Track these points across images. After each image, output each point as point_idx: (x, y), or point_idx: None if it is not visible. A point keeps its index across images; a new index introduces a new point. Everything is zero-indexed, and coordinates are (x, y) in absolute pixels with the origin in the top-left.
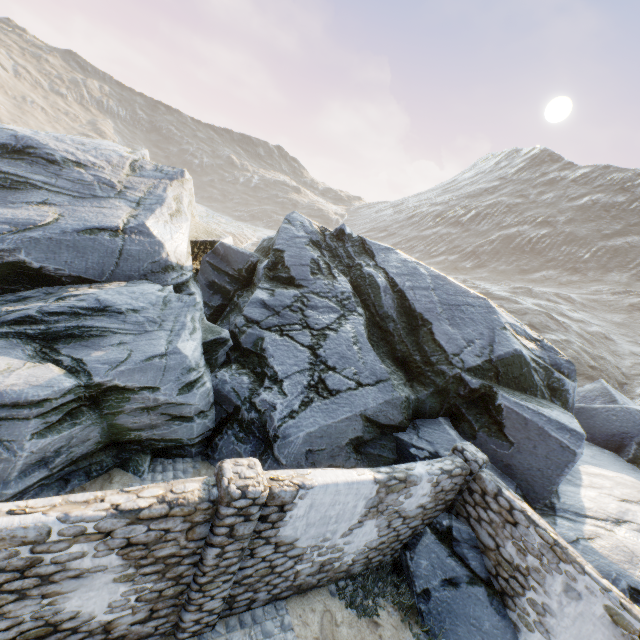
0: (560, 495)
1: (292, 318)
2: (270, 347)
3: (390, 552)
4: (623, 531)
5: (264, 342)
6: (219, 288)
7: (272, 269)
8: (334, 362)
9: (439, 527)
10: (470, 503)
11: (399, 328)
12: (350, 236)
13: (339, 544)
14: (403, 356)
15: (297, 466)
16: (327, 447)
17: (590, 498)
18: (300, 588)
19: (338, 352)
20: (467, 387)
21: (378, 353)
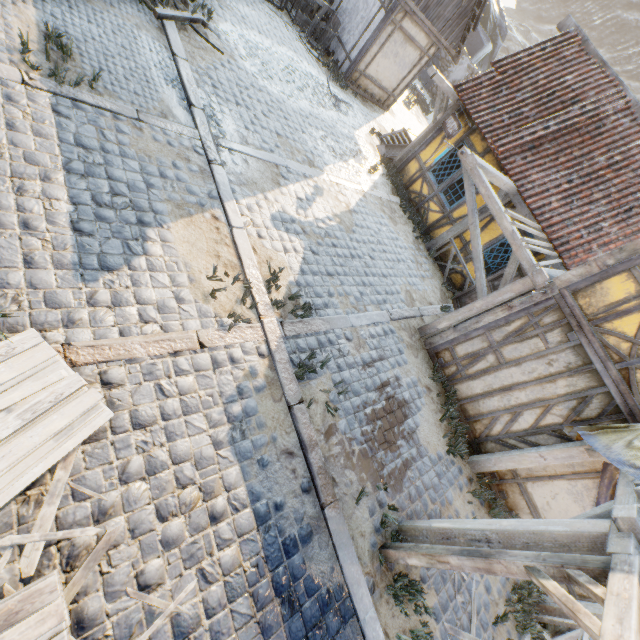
0: None
1: None
2: None
3: None
4: None
5: None
6: None
7: None
8: None
9: None
10: None
11: None
12: None
13: None
14: None
15: None
16: None
17: None
18: None
19: None
20: None
21: None
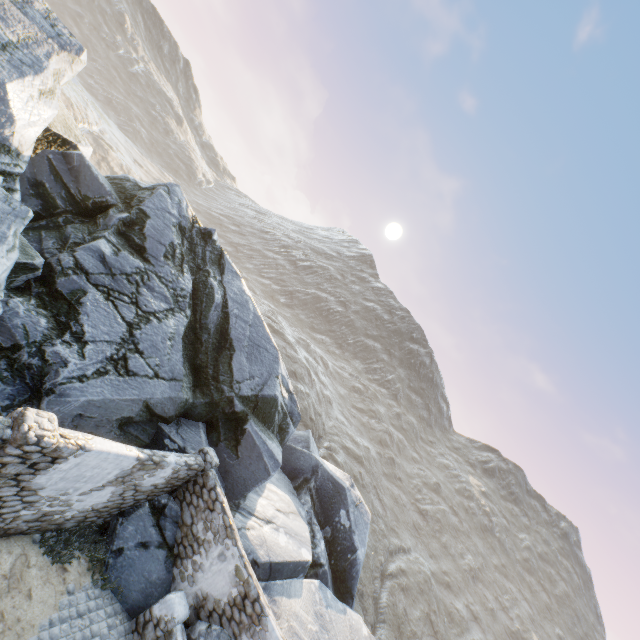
0: (247, 499)
1: (125, 287)
2: (90, 305)
3: (106, 516)
4: (268, 528)
5: (85, 296)
6: (46, 194)
7: (127, 225)
8: (145, 347)
9: (157, 504)
10: (190, 491)
11: (210, 342)
12: (214, 242)
13: (73, 500)
14: (201, 365)
15: (59, 424)
16: (98, 417)
17: (262, 505)
18: (7, 532)
19: (153, 340)
20: (233, 408)
21: (183, 353)
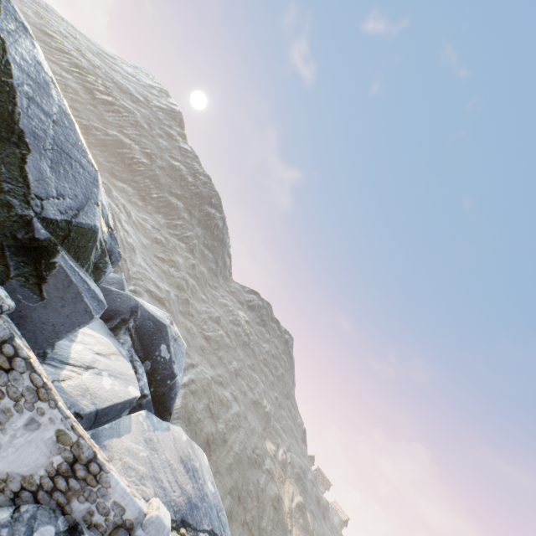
0: (56, 347)
1: None
2: None
3: None
4: (89, 374)
5: None
6: None
7: None
8: None
9: None
10: None
11: None
12: None
13: None
14: None
15: None
16: None
17: (78, 351)
18: None
19: None
20: (31, 234)
21: None
